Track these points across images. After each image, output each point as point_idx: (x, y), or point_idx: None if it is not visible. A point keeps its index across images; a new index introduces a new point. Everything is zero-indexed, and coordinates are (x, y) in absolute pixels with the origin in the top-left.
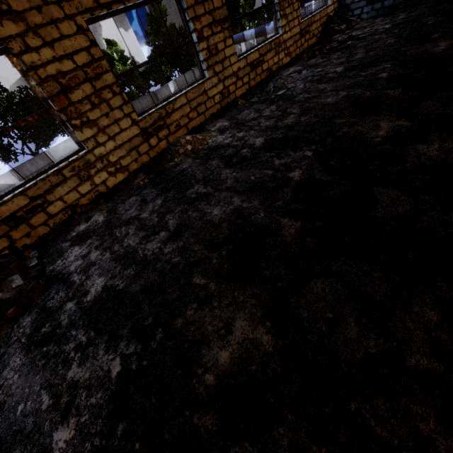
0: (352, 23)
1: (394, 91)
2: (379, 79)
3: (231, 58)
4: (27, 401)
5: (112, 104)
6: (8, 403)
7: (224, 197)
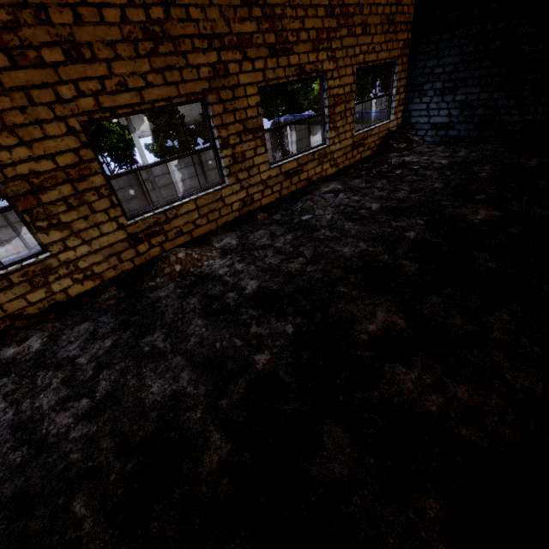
0: (414, 143)
1: (410, 265)
2: (404, 239)
3: (261, 166)
4: None
5: (95, 206)
6: None
7: (174, 366)
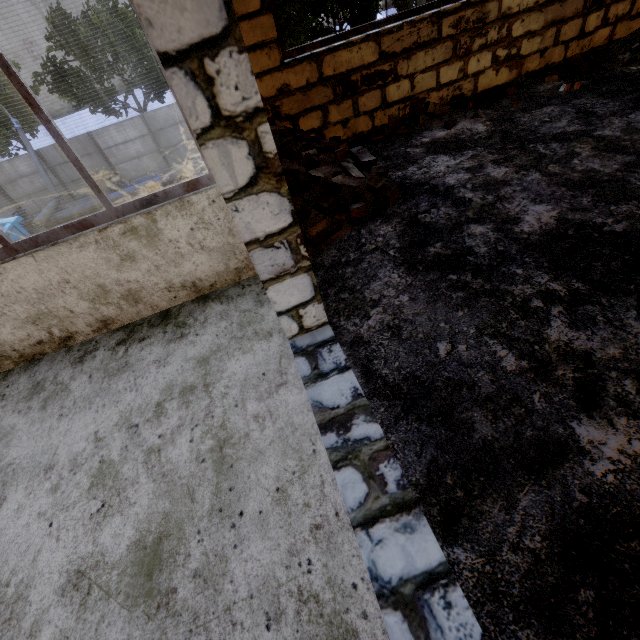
0: None
1: None
2: None
3: None
4: (456, 343)
5: None
6: (408, 331)
7: None
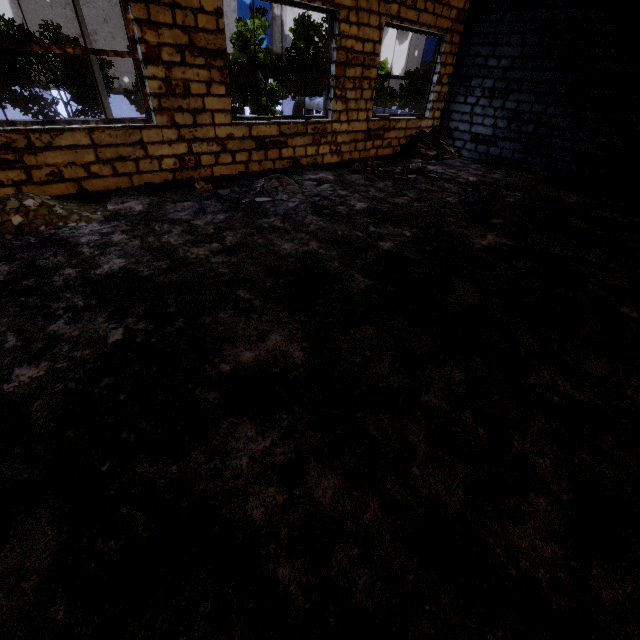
0: (447, 155)
1: (362, 281)
2: (373, 248)
3: (218, 115)
4: None
5: None
6: None
7: None
